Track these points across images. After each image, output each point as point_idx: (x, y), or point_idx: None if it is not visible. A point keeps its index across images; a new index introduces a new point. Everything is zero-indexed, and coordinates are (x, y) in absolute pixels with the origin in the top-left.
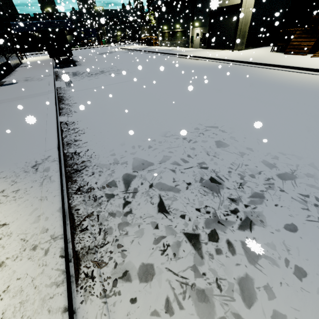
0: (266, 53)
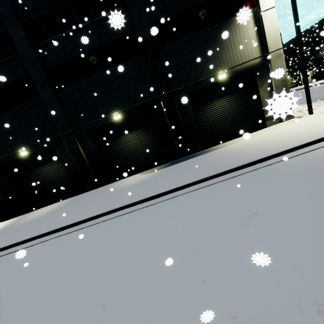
0: None
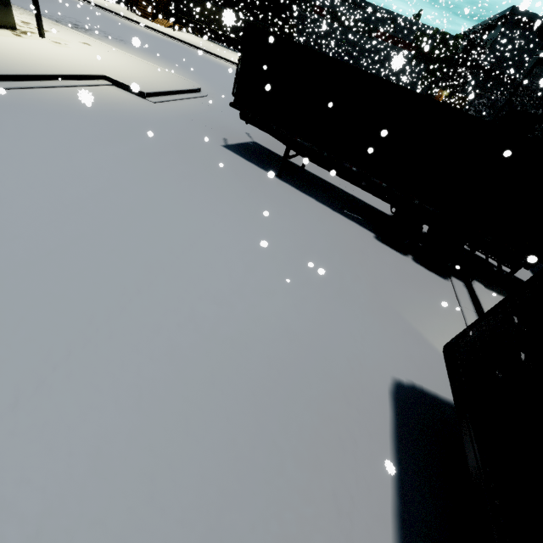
0: (123, 9)
